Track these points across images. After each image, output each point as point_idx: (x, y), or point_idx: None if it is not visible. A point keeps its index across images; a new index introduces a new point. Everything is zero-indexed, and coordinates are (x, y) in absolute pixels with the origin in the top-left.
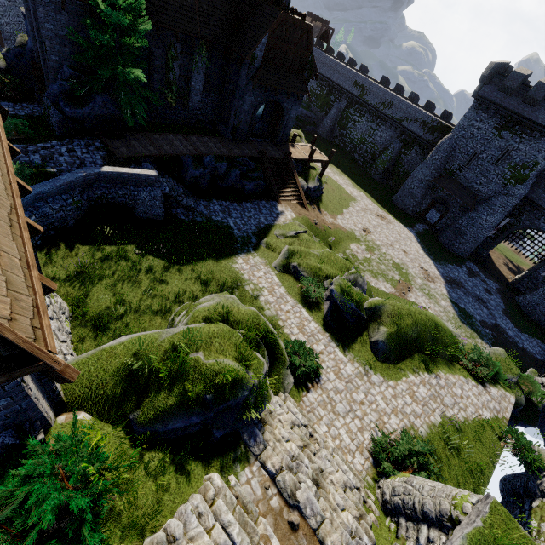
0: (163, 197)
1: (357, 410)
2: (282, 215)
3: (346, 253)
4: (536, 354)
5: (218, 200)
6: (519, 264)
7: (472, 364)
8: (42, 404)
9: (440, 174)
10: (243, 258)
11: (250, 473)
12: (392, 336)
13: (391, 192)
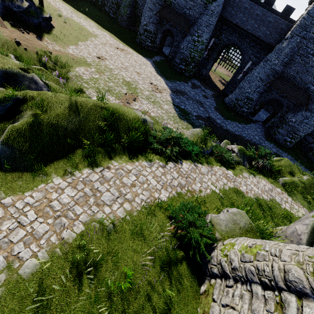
0: None
1: None
2: None
3: (67, 74)
4: (234, 132)
5: None
6: (228, 80)
7: (161, 147)
8: None
9: (162, 7)
10: None
11: None
12: (22, 133)
13: (136, 35)
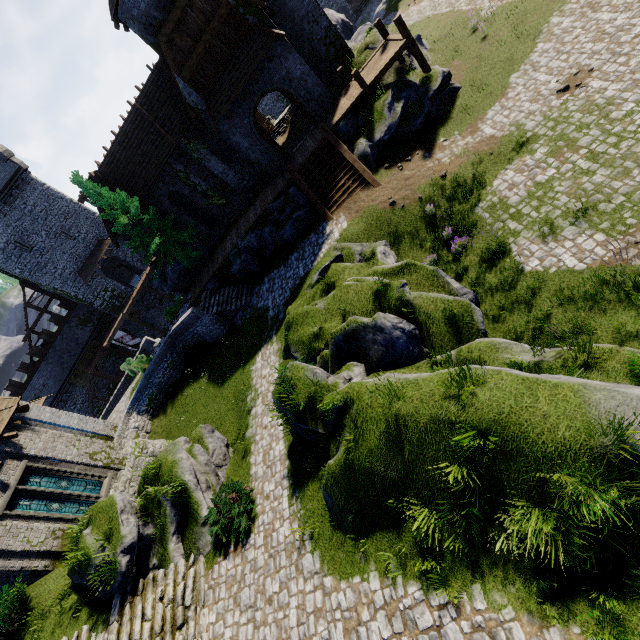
0: (214, 318)
1: (259, 608)
2: (327, 240)
3: (473, 213)
4: None
5: (268, 275)
6: None
7: None
8: (14, 566)
9: None
10: (262, 352)
11: (102, 638)
12: (336, 480)
13: None
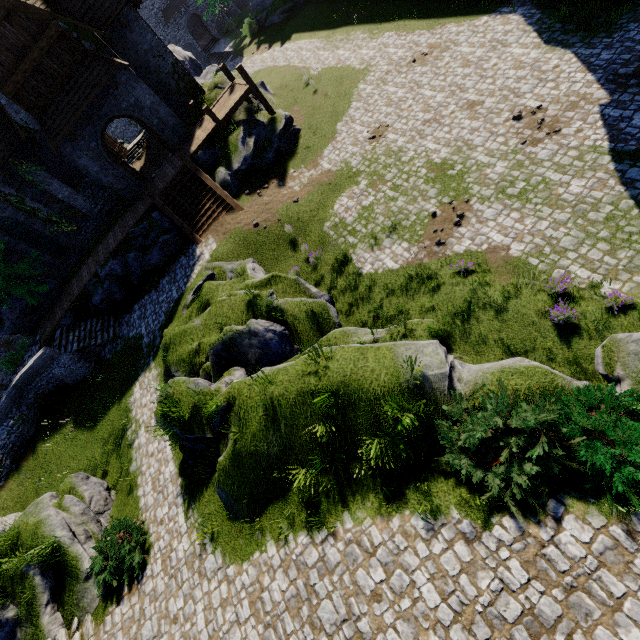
0: (75, 356)
1: (164, 633)
2: (199, 262)
3: (322, 231)
4: None
5: (139, 302)
6: None
7: (468, 465)
8: None
9: None
10: (140, 381)
11: None
12: (227, 473)
13: None
